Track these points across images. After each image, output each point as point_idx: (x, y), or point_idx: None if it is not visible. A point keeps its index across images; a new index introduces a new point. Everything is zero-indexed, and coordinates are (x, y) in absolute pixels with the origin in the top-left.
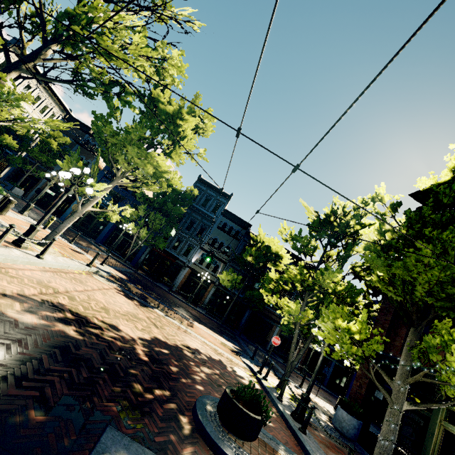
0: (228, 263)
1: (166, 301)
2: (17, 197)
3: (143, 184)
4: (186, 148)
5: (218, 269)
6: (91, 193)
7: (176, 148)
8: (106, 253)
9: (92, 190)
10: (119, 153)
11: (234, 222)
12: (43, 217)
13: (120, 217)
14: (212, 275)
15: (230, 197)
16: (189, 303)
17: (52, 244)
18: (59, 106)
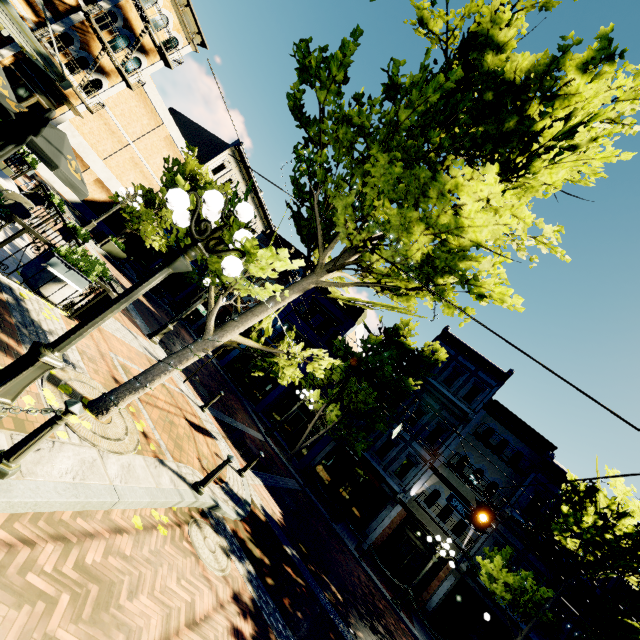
0: (493, 523)
1: (356, 614)
2: (179, 322)
3: (379, 293)
4: (576, 165)
5: (467, 529)
6: (234, 271)
7: (534, 168)
8: (263, 435)
9: (238, 262)
10: (343, 185)
11: (511, 431)
12: (77, 327)
13: (301, 375)
14: (455, 543)
15: (506, 378)
16: (399, 607)
17: (56, 425)
18: (263, 222)
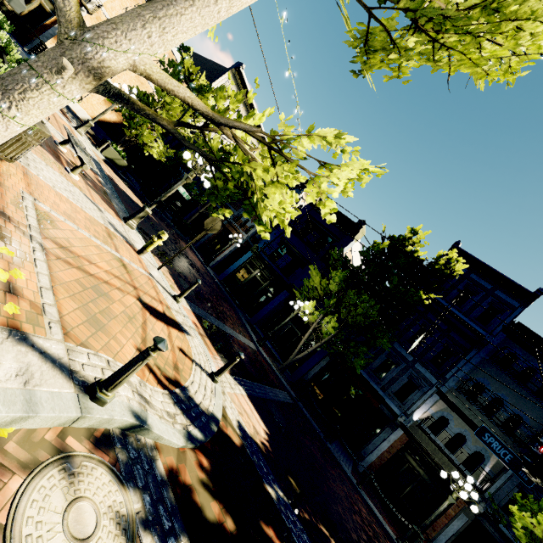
0: None
1: None
2: (182, 237)
3: None
4: None
5: (482, 464)
6: None
7: None
8: (255, 344)
9: None
10: None
11: (539, 359)
12: None
13: (295, 213)
14: None
15: (533, 298)
16: None
17: None
18: None
